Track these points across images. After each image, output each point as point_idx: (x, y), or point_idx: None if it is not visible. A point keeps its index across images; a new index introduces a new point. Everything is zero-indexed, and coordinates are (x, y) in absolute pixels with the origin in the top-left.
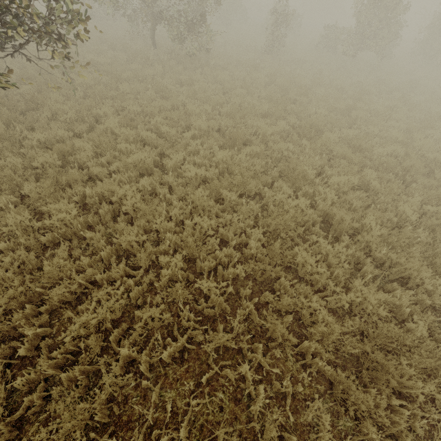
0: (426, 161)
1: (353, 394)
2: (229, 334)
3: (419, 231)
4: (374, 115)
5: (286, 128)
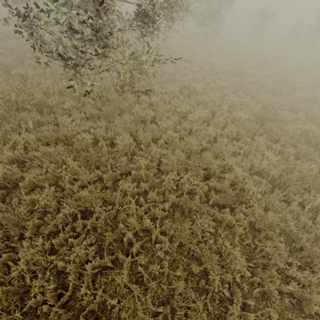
0: None
1: (304, 148)
2: (254, 123)
3: None
4: None
5: (267, 74)
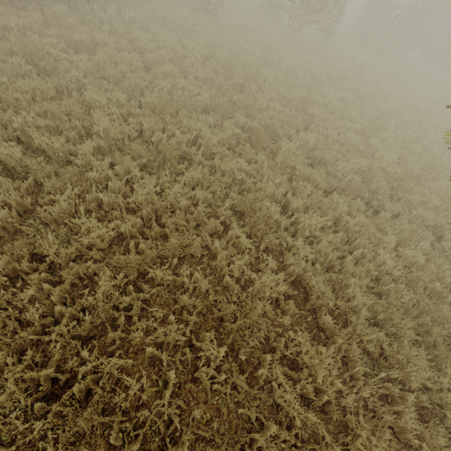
0: (386, 175)
1: None
2: None
3: (401, 286)
4: (329, 111)
5: (236, 132)
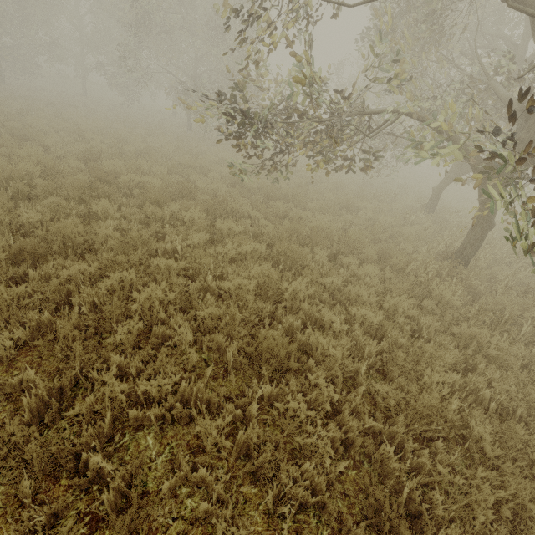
0: None
1: None
2: None
3: None
4: None
5: None
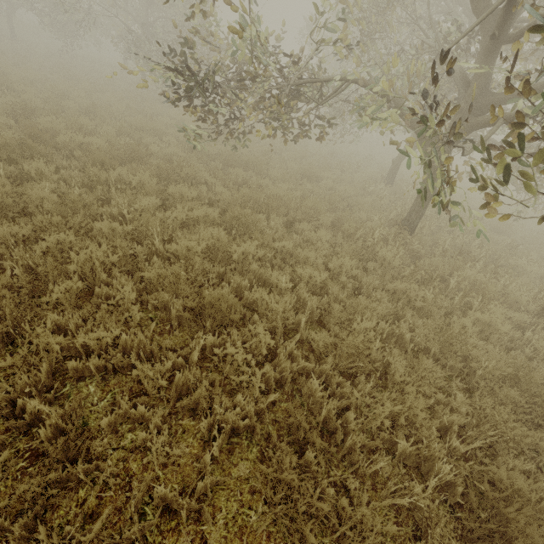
0: None
1: None
2: None
3: None
4: None
5: None
